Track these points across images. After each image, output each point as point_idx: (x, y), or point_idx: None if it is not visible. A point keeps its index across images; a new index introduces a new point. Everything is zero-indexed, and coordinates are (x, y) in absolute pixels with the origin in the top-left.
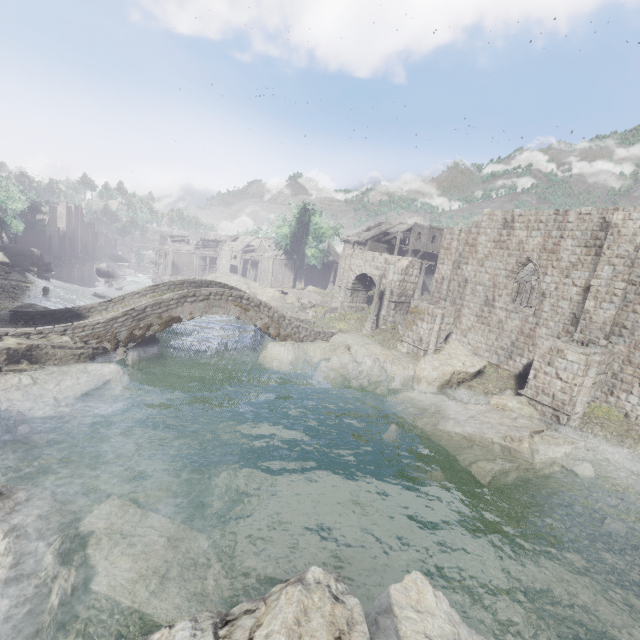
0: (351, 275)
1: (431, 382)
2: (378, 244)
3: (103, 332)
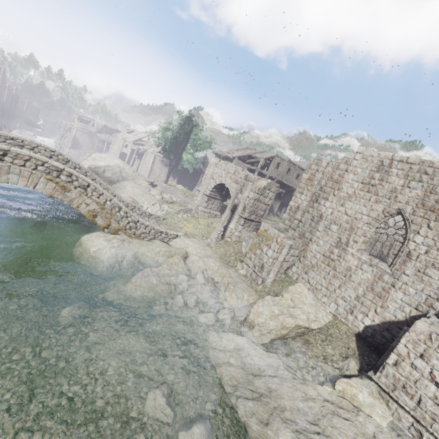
0: (211, 182)
1: (265, 333)
2: (243, 163)
3: None
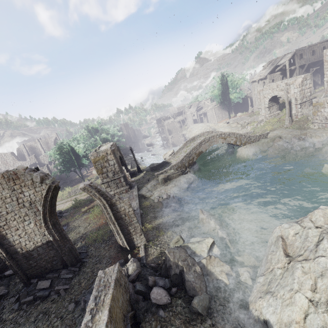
0: (265, 100)
1: None
2: (274, 74)
3: (180, 165)
